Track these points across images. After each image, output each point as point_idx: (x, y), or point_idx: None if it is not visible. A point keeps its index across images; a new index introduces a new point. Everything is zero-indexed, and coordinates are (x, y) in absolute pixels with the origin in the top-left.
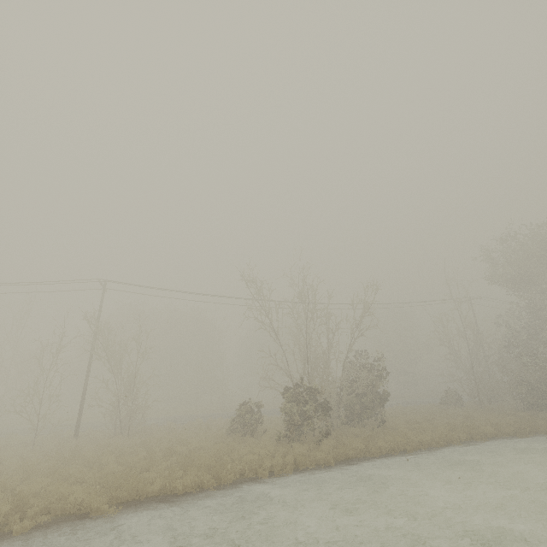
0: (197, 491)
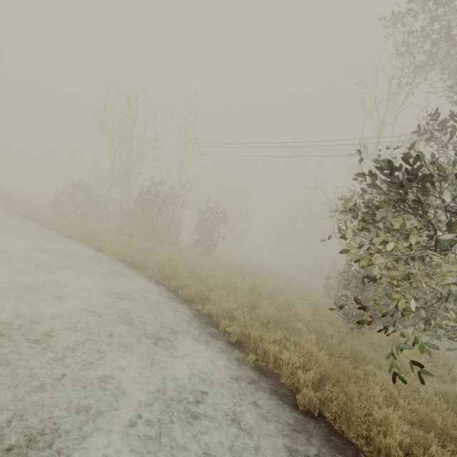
0: None
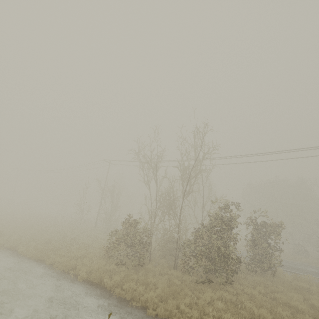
0: (24, 255)
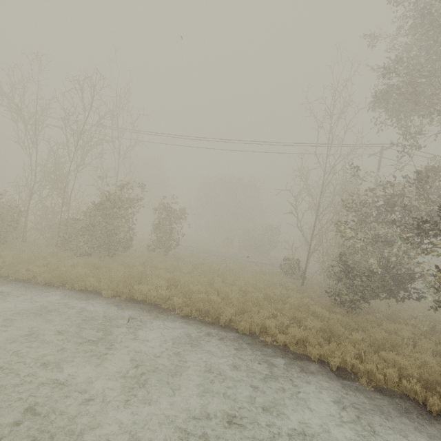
0: None
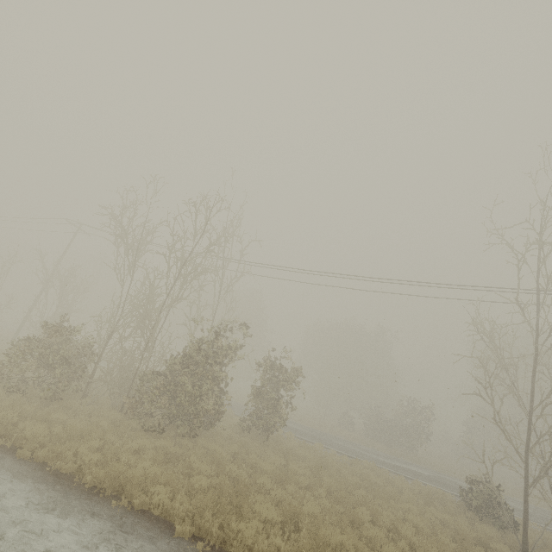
0: None
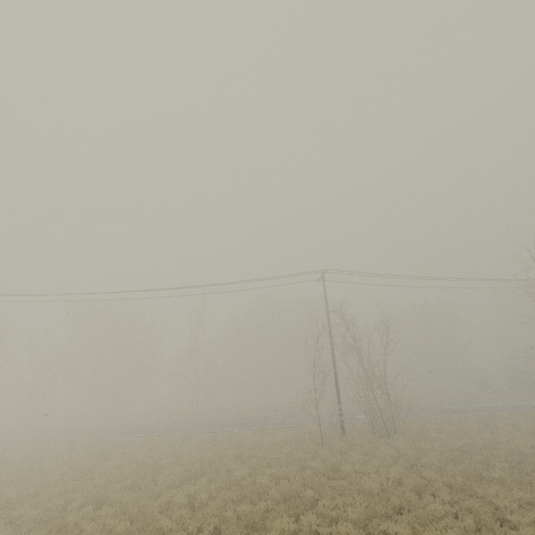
0: None
